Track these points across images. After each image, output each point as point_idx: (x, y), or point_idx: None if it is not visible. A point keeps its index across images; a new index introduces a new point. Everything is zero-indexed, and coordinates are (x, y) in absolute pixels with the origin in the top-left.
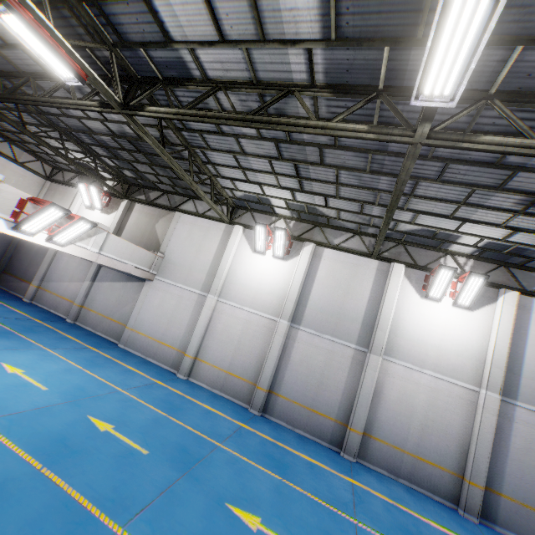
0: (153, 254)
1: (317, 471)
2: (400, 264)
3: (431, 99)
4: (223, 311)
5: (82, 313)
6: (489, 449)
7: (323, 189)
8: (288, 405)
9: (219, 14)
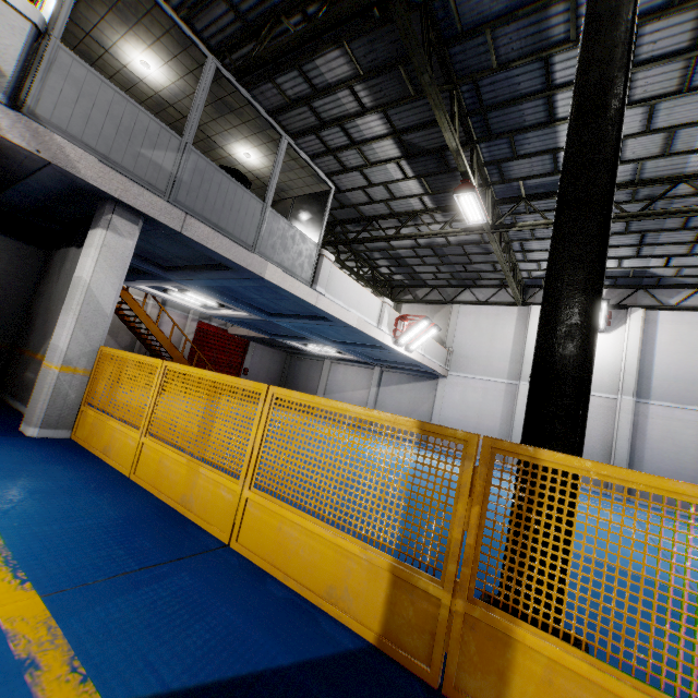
0: (446, 350)
1: None
2: None
3: None
4: None
5: None
6: None
7: (668, 250)
8: None
9: (626, 148)
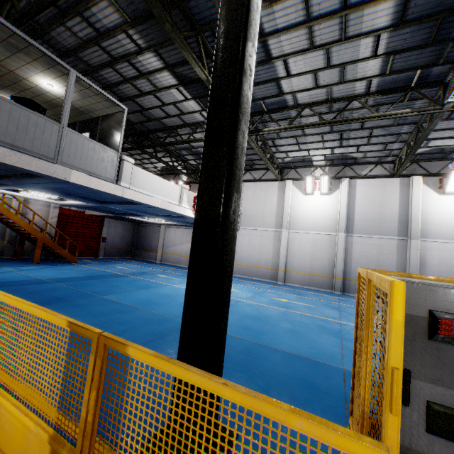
0: None
1: None
2: (418, 176)
3: None
4: (295, 237)
5: None
6: None
7: (357, 142)
8: None
9: (319, 77)
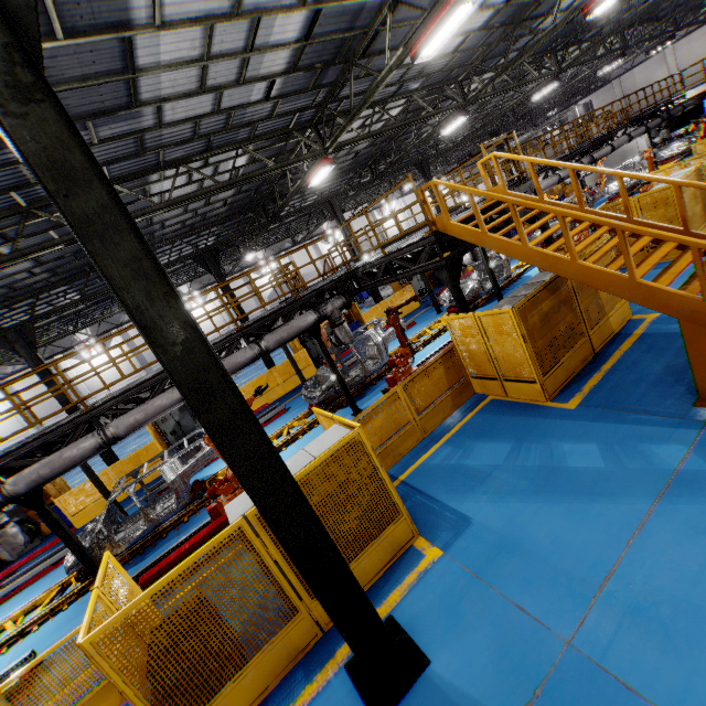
0: None
1: None
2: (59, 355)
3: None
4: None
5: None
6: None
7: None
8: None
9: None
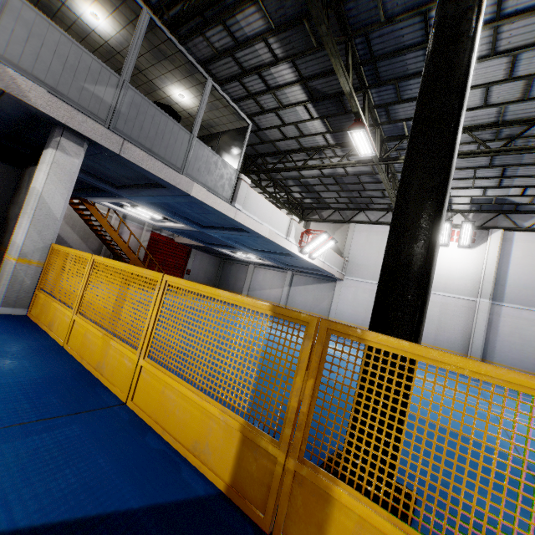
0: (343, 259)
1: None
2: None
3: None
4: None
5: None
6: None
7: (524, 182)
8: None
9: (491, 93)
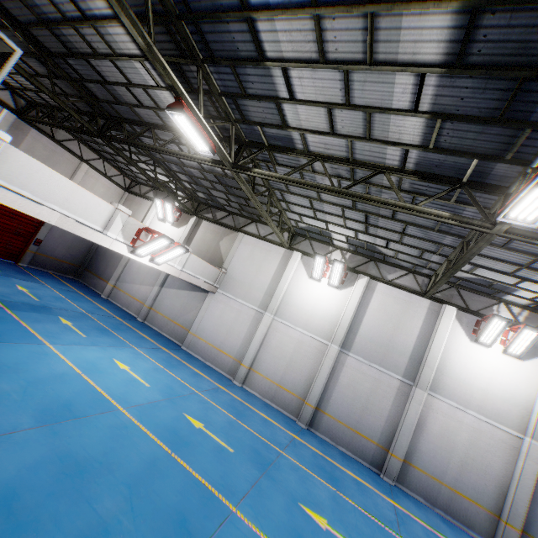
0: (218, 270)
1: (362, 488)
2: (452, 307)
3: (515, 220)
4: (278, 329)
5: (150, 314)
6: (528, 495)
7: (387, 234)
8: (333, 424)
9: (336, 118)
